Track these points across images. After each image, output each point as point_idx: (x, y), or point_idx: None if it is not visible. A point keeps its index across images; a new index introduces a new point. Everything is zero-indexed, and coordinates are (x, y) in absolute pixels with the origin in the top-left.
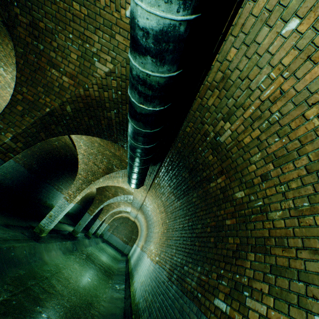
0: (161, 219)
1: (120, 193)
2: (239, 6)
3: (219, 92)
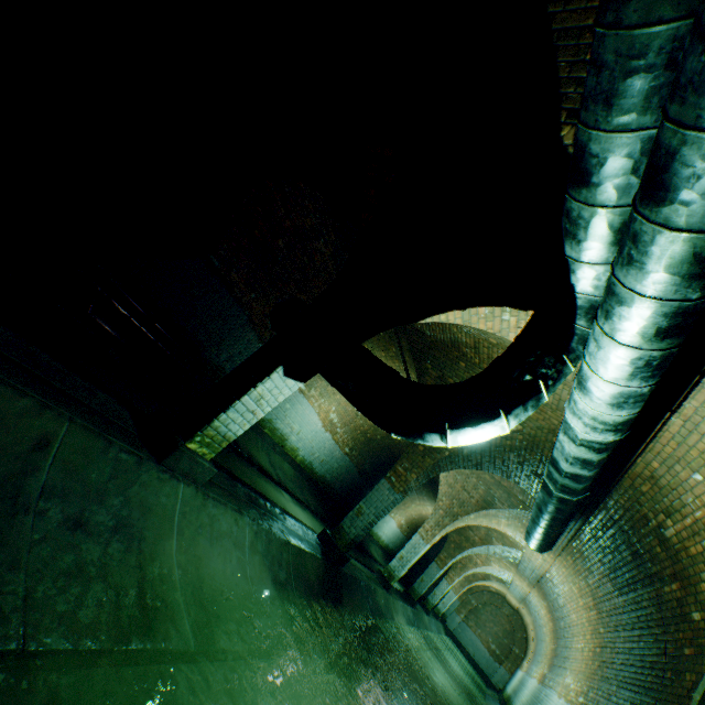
0: (587, 621)
1: (496, 540)
2: (650, 441)
3: (650, 485)
